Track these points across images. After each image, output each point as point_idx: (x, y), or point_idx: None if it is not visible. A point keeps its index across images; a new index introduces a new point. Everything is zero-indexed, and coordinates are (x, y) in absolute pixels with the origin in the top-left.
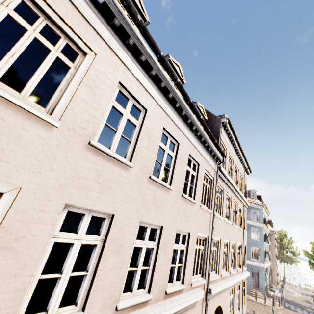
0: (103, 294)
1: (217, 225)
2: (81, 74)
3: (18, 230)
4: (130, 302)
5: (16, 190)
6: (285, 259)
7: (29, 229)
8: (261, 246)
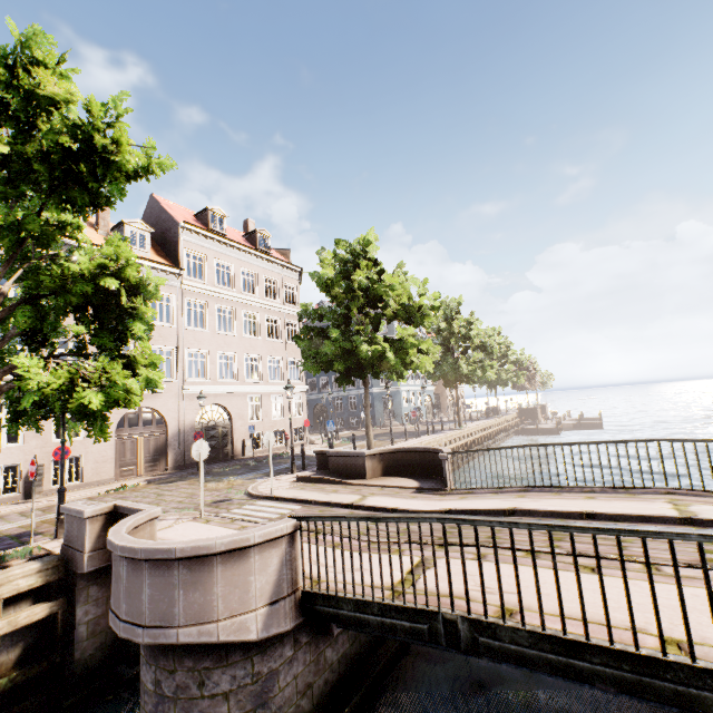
0: None
1: (196, 338)
2: None
3: None
4: None
5: None
6: None
7: None
8: None
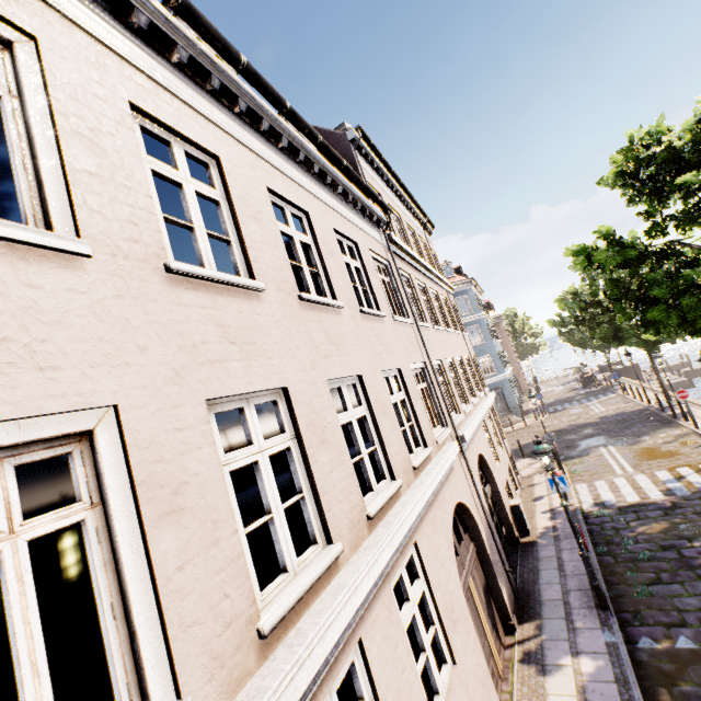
0: (342, 509)
1: (428, 340)
2: (38, 107)
3: (168, 477)
4: (381, 502)
5: (109, 415)
6: (528, 351)
7: (183, 468)
8: (492, 349)
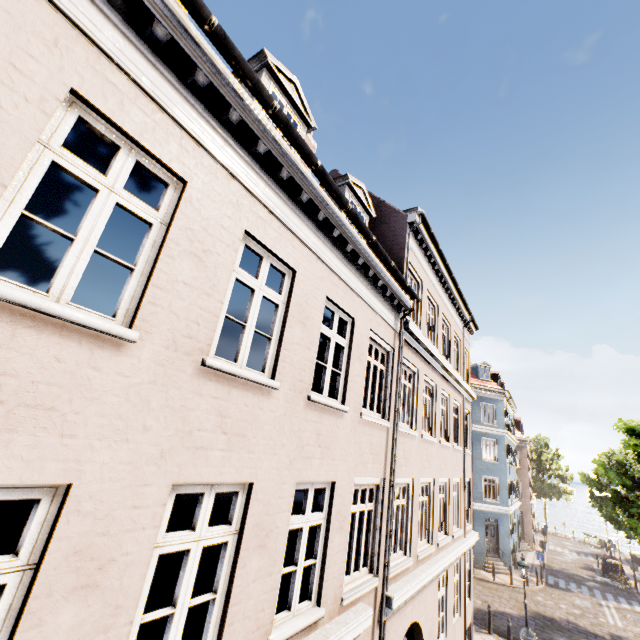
0: None
1: (405, 451)
2: None
3: None
4: None
5: None
6: (547, 491)
7: None
8: (502, 473)
